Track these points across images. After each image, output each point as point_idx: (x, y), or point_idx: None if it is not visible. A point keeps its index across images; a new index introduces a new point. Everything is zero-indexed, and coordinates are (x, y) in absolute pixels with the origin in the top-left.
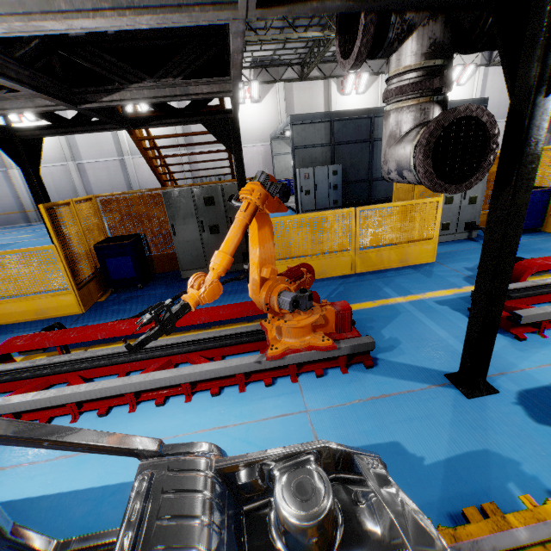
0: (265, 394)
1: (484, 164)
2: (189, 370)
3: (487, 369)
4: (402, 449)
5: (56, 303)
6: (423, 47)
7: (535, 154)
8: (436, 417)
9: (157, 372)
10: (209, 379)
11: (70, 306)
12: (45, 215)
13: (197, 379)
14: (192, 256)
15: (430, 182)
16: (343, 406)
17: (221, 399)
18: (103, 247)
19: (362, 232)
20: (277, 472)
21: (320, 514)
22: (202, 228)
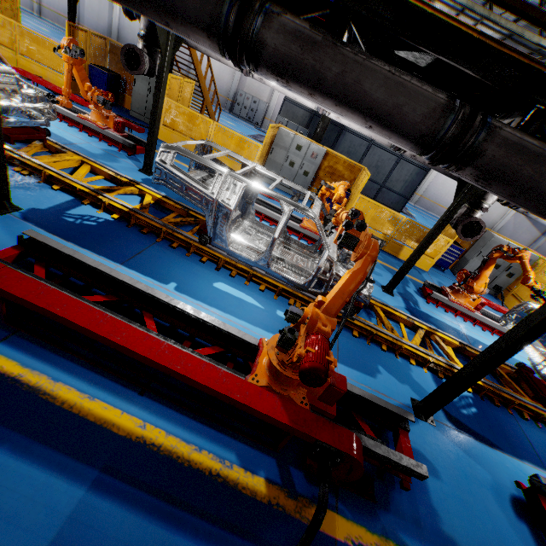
0: (85, 136)
1: (139, 68)
2: (64, 109)
3: (149, 165)
4: (96, 156)
5: (56, 79)
6: (142, 24)
7: (161, 78)
8: (120, 164)
9: (54, 104)
10: (70, 119)
11: (61, 84)
12: (67, 29)
13: (65, 115)
14: (139, 104)
15: (123, 65)
16: (100, 149)
17: (70, 128)
18: (94, 67)
19: (214, 138)
20: (30, 90)
21: (27, 92)
22: (149, 91)
